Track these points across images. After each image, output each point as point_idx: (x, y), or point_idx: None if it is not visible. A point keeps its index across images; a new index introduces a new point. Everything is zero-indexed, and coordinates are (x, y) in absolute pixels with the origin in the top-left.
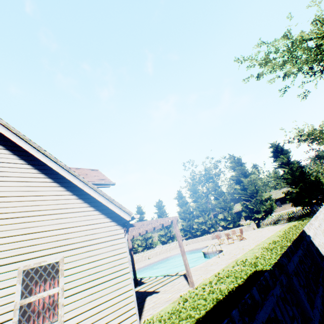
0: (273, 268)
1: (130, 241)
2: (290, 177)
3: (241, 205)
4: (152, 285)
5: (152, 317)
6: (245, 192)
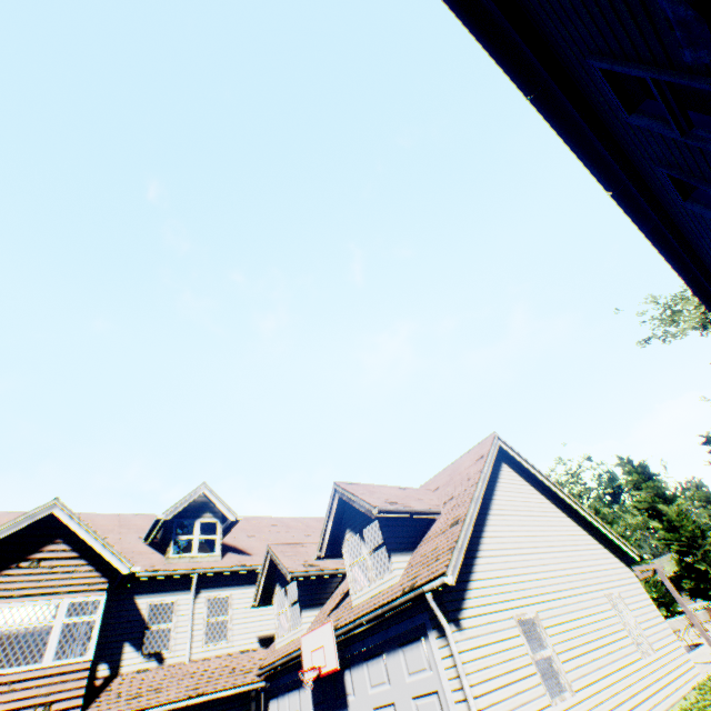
0: None
1: None
2: None
3: (675, 564)
4: None
5: None
6: (677, 535)
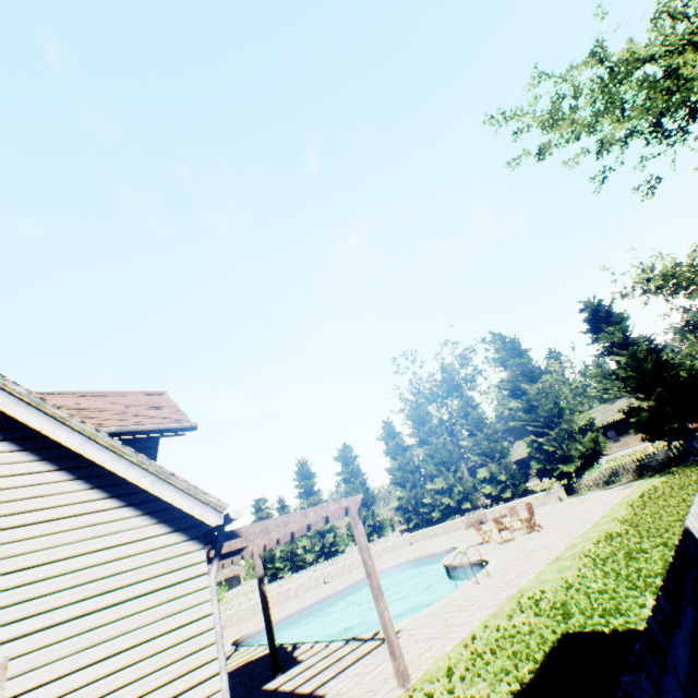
0: None
1: (260, 559)
2: (634, 375)
3: (526, 446)
4: (313, 673)
5: None
6: (534, 416)
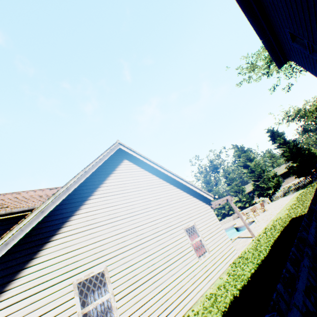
0: (313, 196)
1: None
2: (289, 154)
3: (252, 186)
4: None
5: (244, 250)
6: (254, 174)
